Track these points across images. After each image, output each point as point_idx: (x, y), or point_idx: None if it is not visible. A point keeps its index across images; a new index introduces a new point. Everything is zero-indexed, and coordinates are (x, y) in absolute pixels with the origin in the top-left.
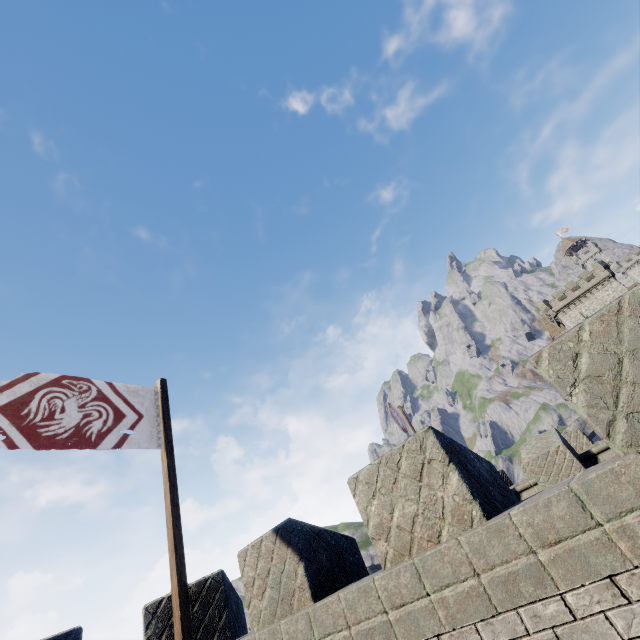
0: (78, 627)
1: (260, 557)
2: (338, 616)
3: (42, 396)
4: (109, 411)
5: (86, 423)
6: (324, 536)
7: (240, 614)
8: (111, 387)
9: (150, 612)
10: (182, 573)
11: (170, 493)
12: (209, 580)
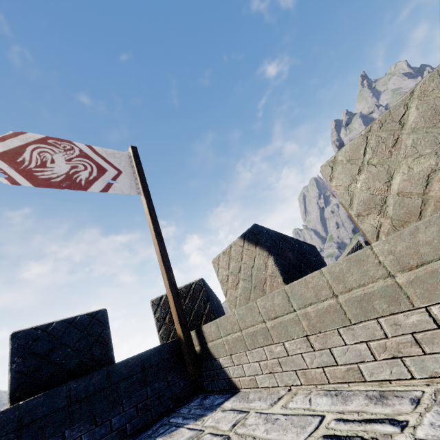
0: (103, 309)
1: (231, 260)
2: (320, 288)
3: (32, 150)
4: (92, 166)
5: (74, 172)
6: (288, 240)
7: (220, 307)
8: (91, 149)
9: (155, 304)
10: (171, 277)
11: (153, 225)
12: (193, 284)
